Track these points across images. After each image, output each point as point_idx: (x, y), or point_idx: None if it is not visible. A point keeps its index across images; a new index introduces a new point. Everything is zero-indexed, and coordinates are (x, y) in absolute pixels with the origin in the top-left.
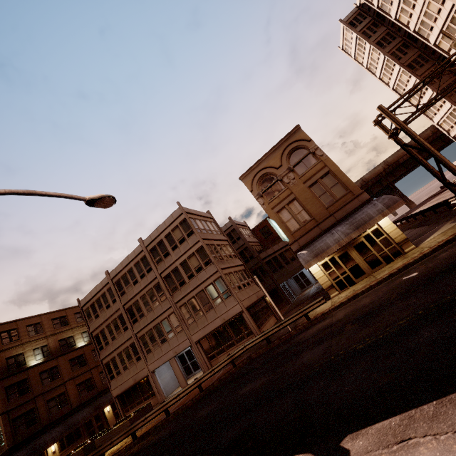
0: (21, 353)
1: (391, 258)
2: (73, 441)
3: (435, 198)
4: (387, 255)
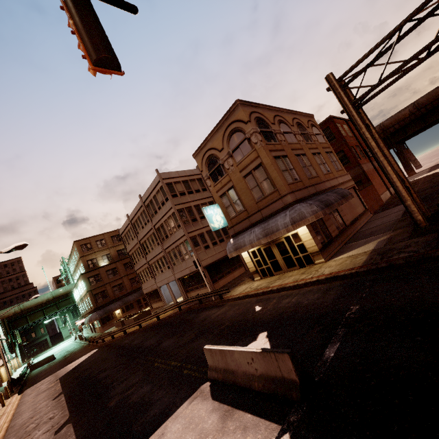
0: (94, 258)
1: (304, 264)
2: (129, 309)
3: None
4: (301, 260)
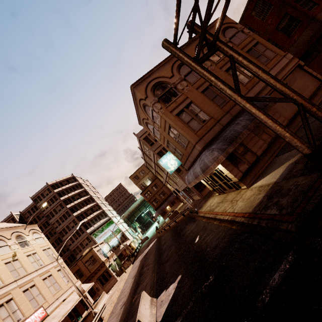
0: (142, 182)
1: (237, 188)
2: (174, 204)
3: None
4: (233, 185)
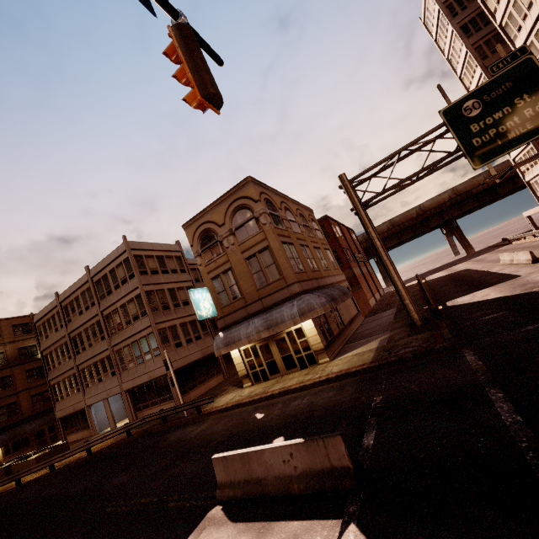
0: None
1: (306, 365)
2: (20, 448)
3: (486, 254)
4: (303, 360)
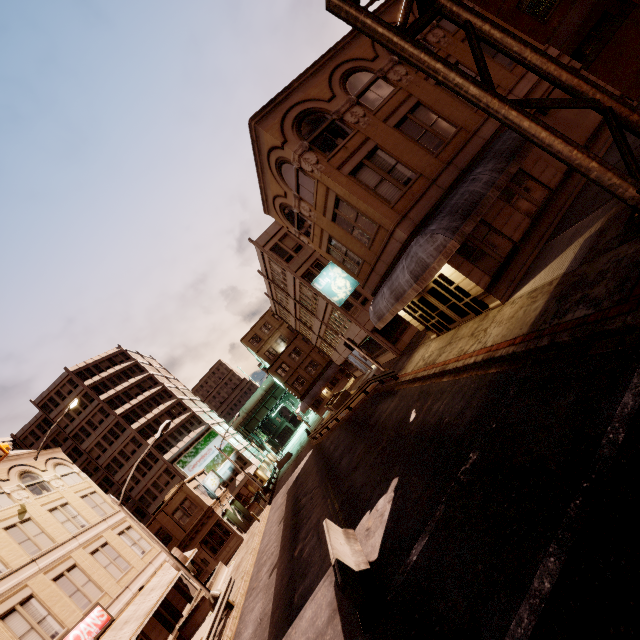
0: (269, 347)
1: (478, 310)
2: (336, 384)
3: None
4: (471, 306)
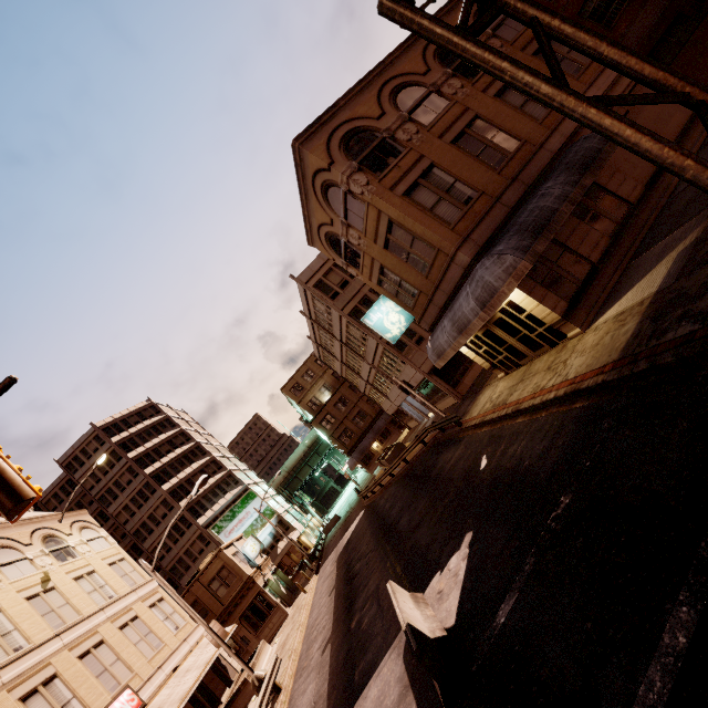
0: (312, 397)
1: (554, 342)
2: (387, 436)
3: None
4: (545, 337)
